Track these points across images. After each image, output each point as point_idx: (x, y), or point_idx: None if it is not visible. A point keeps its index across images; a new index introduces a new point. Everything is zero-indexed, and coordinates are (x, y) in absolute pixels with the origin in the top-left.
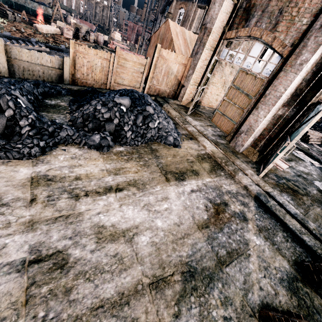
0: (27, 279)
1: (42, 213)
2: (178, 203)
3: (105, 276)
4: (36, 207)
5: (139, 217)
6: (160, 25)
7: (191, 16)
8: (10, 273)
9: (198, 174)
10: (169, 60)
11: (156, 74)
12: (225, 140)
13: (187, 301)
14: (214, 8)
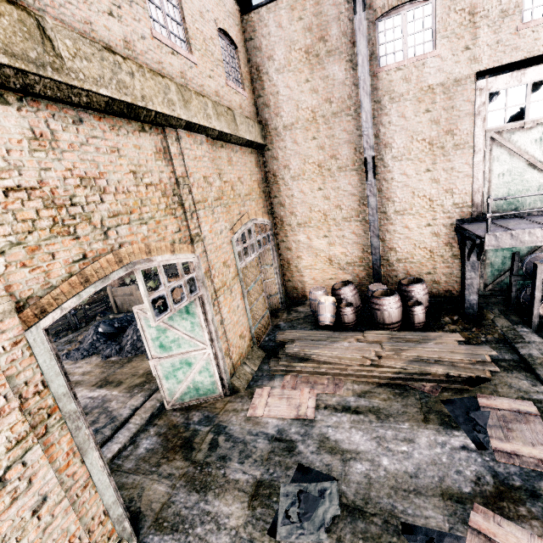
0: None
1: None
2: None
3: None
4: None
5: None
6: None
7: None
8: None
9: (118, 386)
10: None
11: None
12: None
13: None
14: None
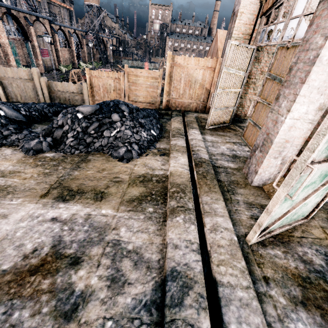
0: None
1: None
2: (6, 228)
3: None
4: None
5: None
6: None
7: None
8: None
9: (102, 199)
10: (187, 67)
11: (174, 86)
12: (239, 163)
13: None
14: None
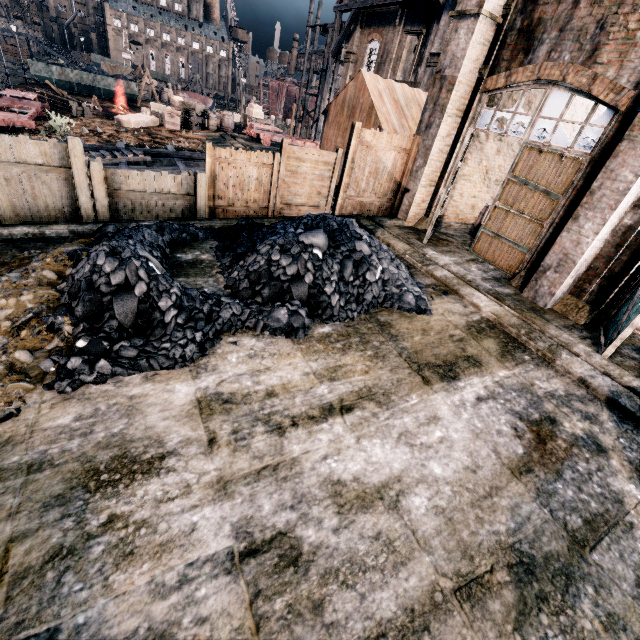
0: (246, 586)
1: (232, 463)
2: (459, 426)
3: (372, 578)
4: (221, 454)
5: (397, 460)
6: (334, 78)
7: (394, 52)
8: (216, 576)
9: (480, 363)
10: (377, 148)
11: (355, 177)
12: (510, 287)
13: (535, 624)
14: (457, 40)
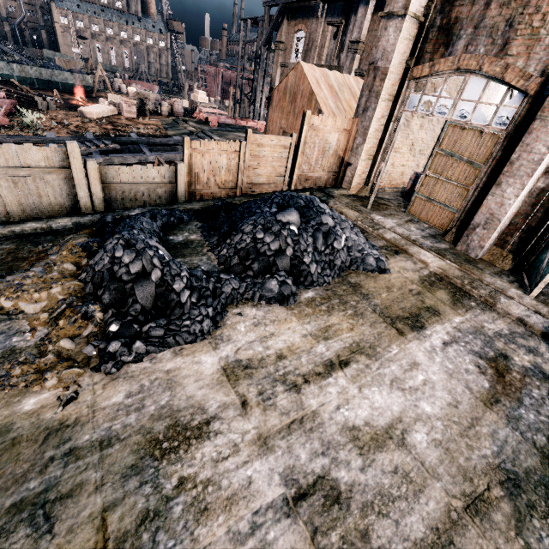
0: (304, 525)
1: (266, 421)
2: (435, 369)
3: (400, 506)
4: (255, 414)
5: (395, 403)
6: (267, 64)
7: (318, 40)
8: (279, 520)
9: (438, 312)
10: (324, 130)
11: (307, 156)
12: (445, 242)
13: (530, 528)
14: (387, 36)
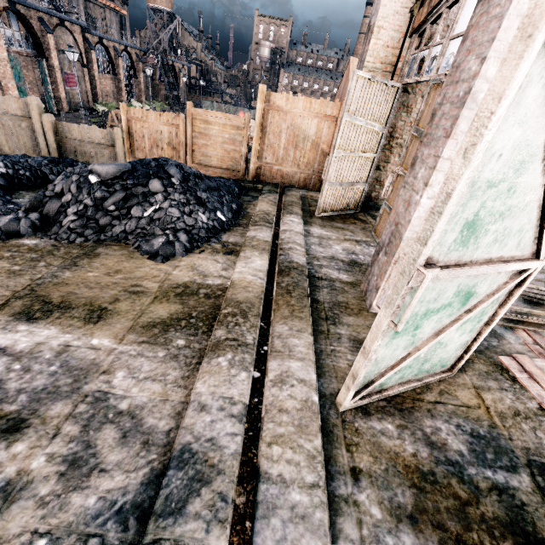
0: None
1: None
2: None
3: None
4: None
5: None
6: None
7: None
8: None
9: (99, 320)
10: (292, 113)
11: (270, 143)
12: (358, 275)
13: None
14: None
